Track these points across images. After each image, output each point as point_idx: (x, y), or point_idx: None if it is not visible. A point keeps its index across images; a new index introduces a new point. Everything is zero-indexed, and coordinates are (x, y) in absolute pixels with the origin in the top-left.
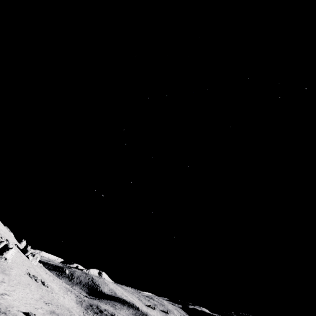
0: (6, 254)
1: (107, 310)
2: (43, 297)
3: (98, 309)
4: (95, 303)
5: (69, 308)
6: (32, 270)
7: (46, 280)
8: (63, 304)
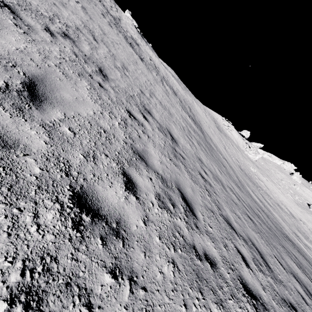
0: None
1: None
2: None
3: None
4: None
5: None
6: None
7: None
8: None
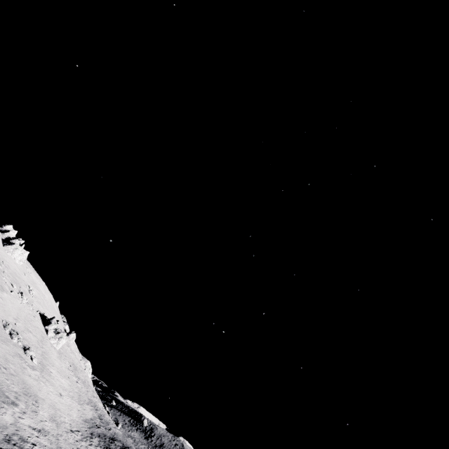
0: None
1: None
2: None
3: (120, 448)
4: (129, 443)
5: (41, 399)
6: (31, 336)
7: (51, 364)
8: (33, 387)
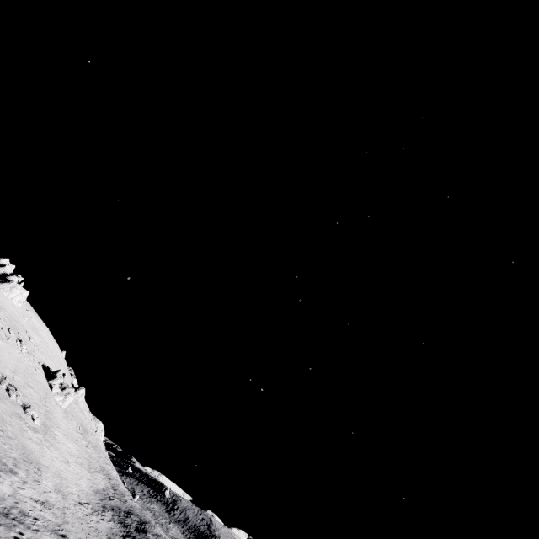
0: None
1: (164, 538)
2: None
3: (137, 524)
4: (147, 518)
5: (44, 466)
6: (32, 392)
7: (56, 425)
8: (35, 453)
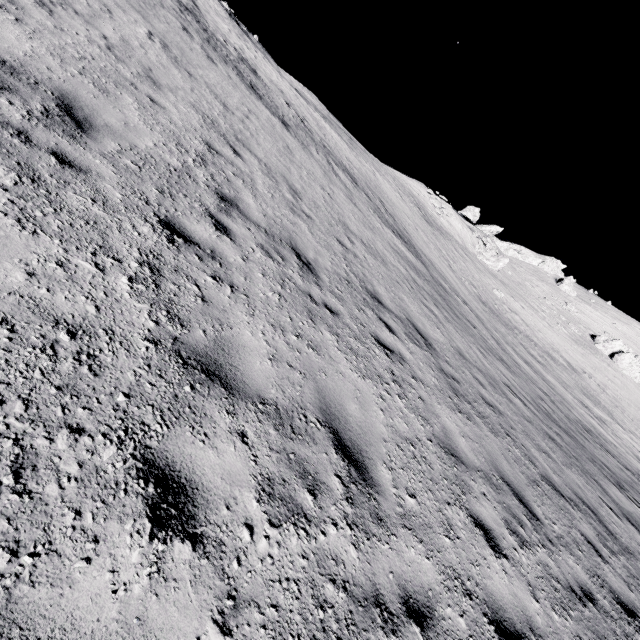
0: (618, 356)
1: None
2: (605, 386)
3: None
4: None
5: None
6: None
7: None
8: None
